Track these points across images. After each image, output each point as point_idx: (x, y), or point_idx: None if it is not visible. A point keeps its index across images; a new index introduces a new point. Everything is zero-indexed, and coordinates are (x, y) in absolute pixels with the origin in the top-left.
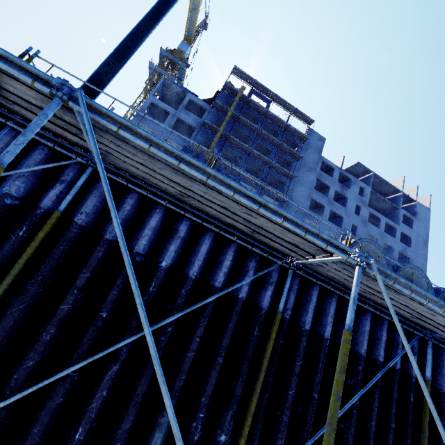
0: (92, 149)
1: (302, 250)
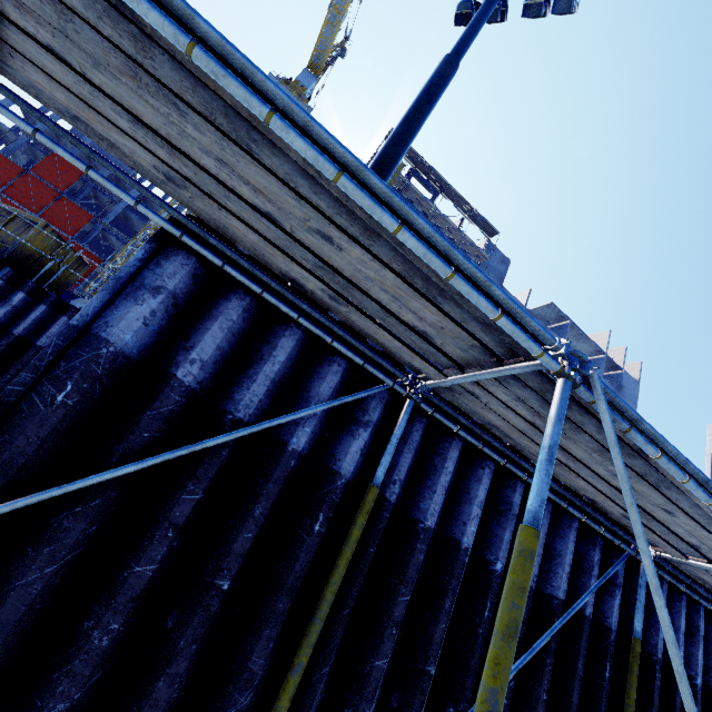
0: (620, 477)
1: (697, 552)
